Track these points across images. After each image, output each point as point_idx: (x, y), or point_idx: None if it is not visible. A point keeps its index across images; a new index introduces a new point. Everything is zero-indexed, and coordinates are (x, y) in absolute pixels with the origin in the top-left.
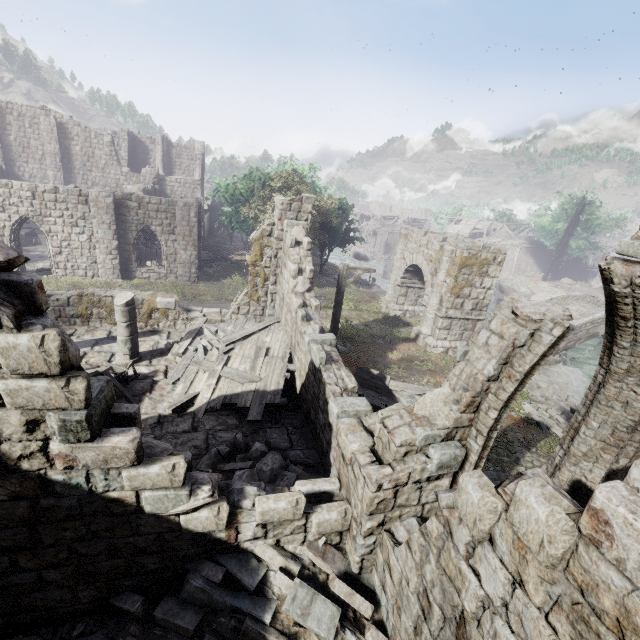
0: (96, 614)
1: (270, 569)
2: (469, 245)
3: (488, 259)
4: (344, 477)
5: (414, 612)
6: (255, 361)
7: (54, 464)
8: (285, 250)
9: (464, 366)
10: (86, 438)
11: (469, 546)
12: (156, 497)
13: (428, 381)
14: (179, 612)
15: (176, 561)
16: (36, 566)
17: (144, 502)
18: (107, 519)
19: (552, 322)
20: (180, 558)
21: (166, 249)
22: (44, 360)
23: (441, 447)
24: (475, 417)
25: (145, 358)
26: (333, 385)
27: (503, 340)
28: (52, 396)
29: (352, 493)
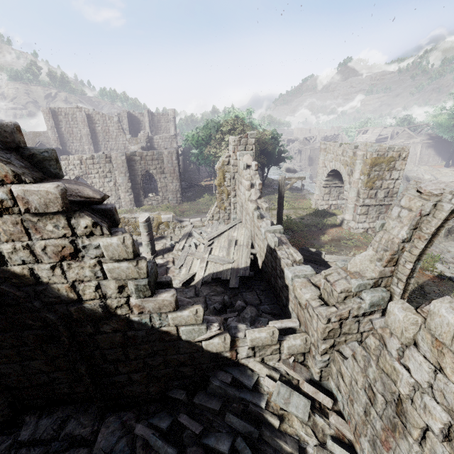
0: (160, 401)
1: (260, 376)
2: (377, 148)
3: (394, 157)
4: (302, 317)
5: (363, 401)
6: (229, 249)
7: (133, 311)
8: (240, 172)
9: (383, 234)
10: (149, 295)
11: (399, 351)
12: (188, 330)
13: (354, 254)
14: (208, 400)
15: (202, 370)
16: (127, 371)
17: (181, 333)
18: (162, 344)
19: (451, 194)
20: (204, 369)
21: (160, 184)
22: (125, 251)
23: (371, 292)
24: (395, 269)
25: (160, 254)
26: (285, 259)
27: (412, 212)
28: (130, 271)
29: (309, 327)
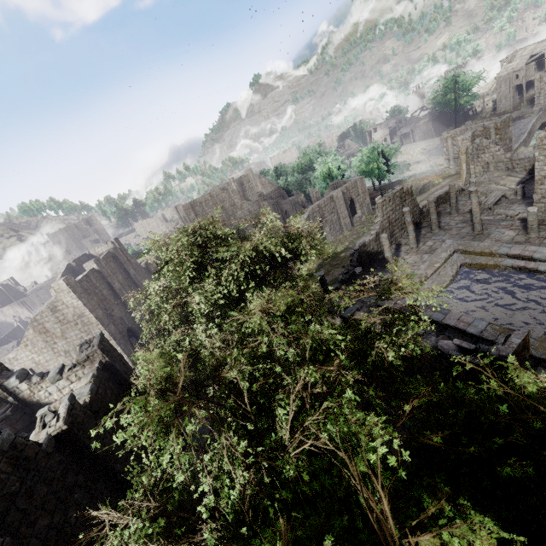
0: None
1: None
2: (502, 120)
3: (508, 121)
4: None
5: None
6: (507, 177)
7: None
8: (481, 149)
9: None
10: None
11: None
12: None
13: None
14: None
15: None
16: None
17: None
18: None
19: None
20: None
21: (358, 204)
22: None
23: None
24: None
25: None
26: None
27: None
28: None
29: None
